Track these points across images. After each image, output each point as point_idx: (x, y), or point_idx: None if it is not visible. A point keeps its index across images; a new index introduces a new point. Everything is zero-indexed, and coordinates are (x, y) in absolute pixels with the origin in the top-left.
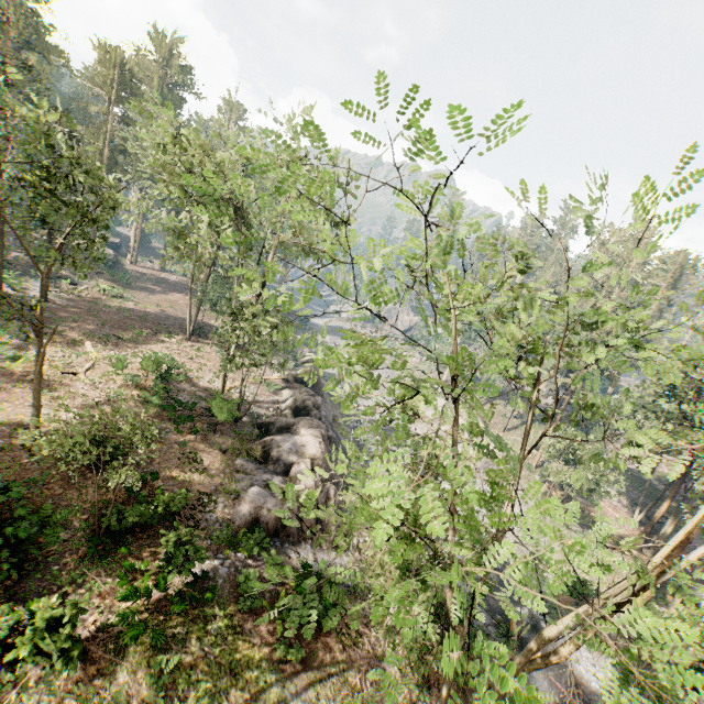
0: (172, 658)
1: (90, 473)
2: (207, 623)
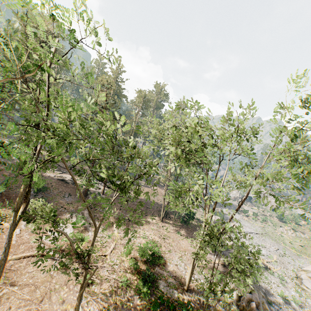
0: None
1: None
2: None
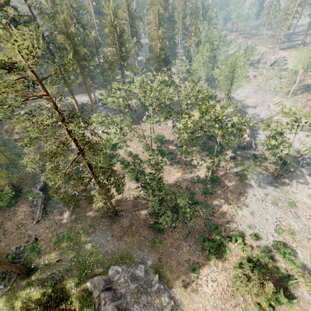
0: (236, 162)
1: (209, 141)
2: (238, 160)
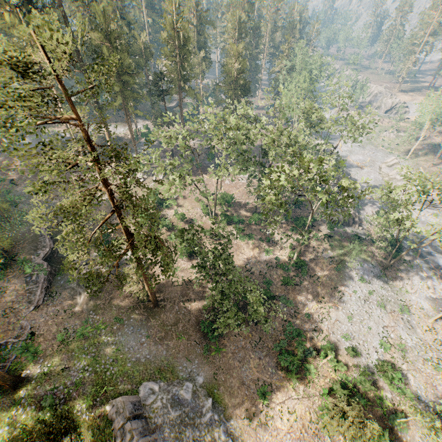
0: (332, 243)
1: (296, 210)
2: (334, 239)
